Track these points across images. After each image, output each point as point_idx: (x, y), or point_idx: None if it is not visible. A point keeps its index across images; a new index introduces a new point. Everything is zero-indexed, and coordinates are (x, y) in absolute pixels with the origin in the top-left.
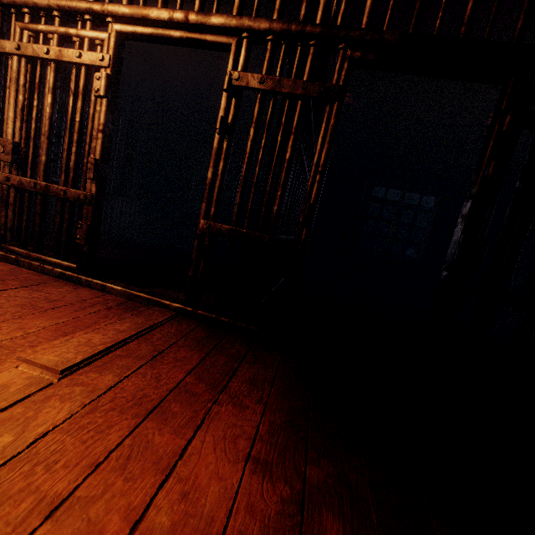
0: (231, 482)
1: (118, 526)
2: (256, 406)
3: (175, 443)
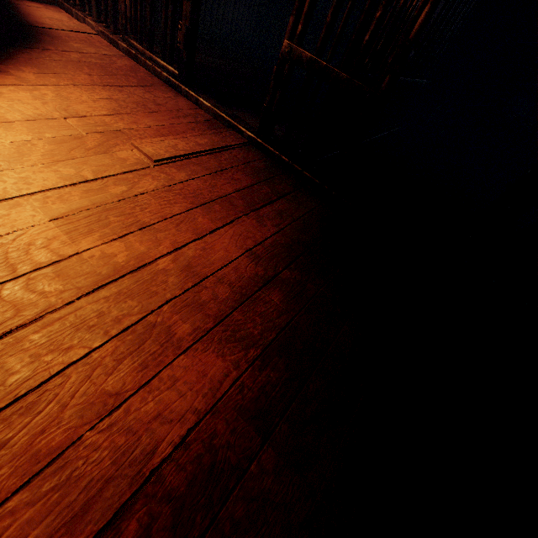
0: (231, 255)
1: (168, 245)
2: (271, 227)
3: (209, 225)
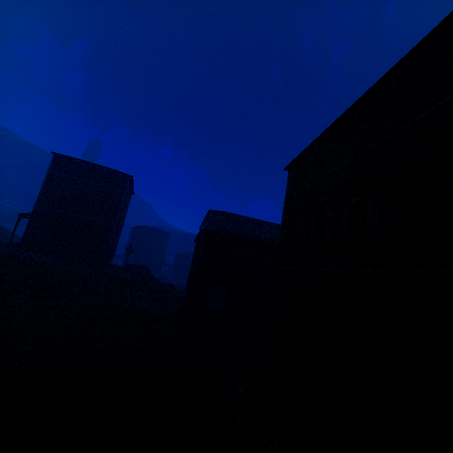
0: None
1: None
2: None
3: None
